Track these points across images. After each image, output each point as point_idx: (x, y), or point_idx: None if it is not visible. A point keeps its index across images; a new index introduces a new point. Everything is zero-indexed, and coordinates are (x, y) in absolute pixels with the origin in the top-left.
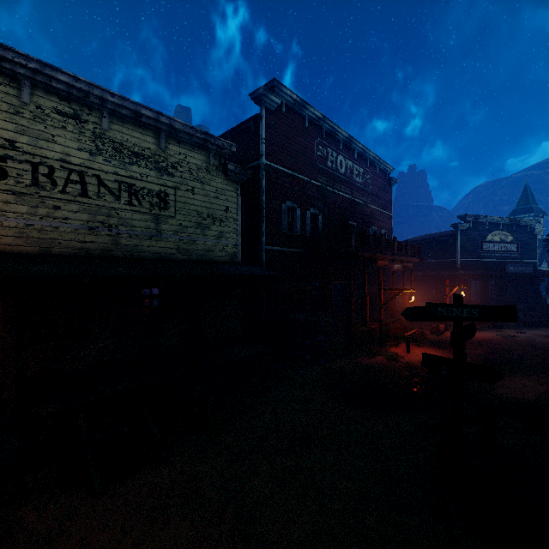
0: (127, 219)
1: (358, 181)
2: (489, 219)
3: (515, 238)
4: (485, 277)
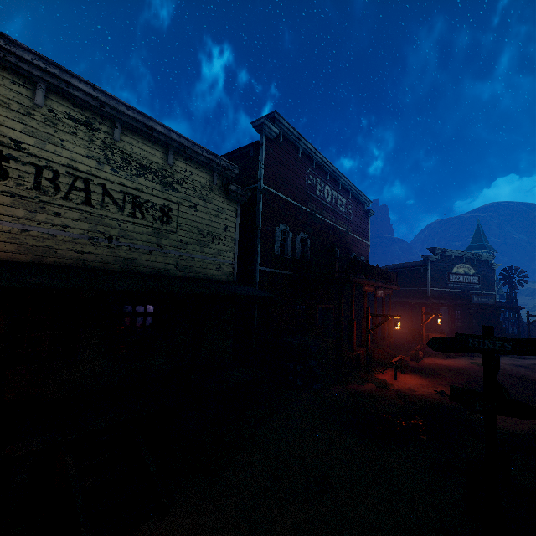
0: (128, 231)
1: (341, 210)
2: (454, 252)
3: (477, 271)
4: (454, 306)
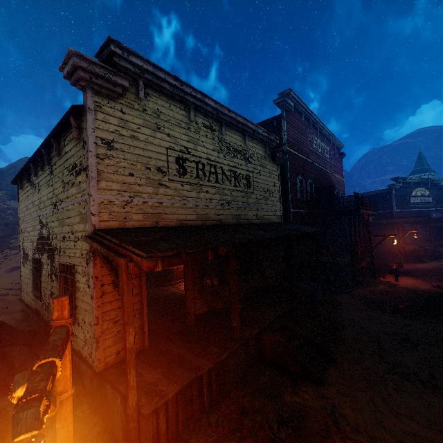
0: (234, 196)
1: (327, 157)
2: (413, 179)
3: (431, 192)
4: (418, 223)
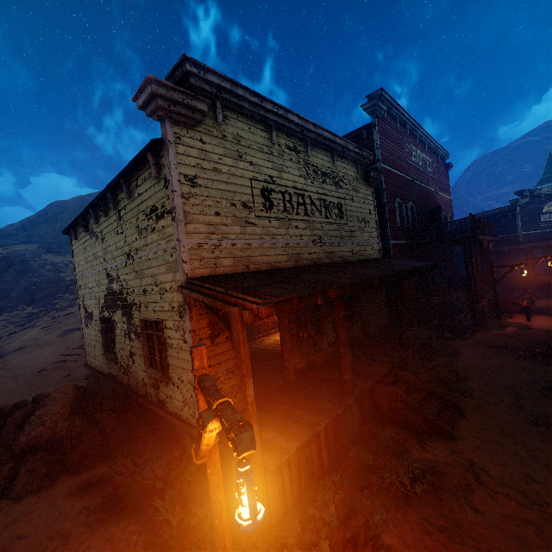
0: (326, 230)
1: (429, 171)
2: (543, 191)
3: None
4: None
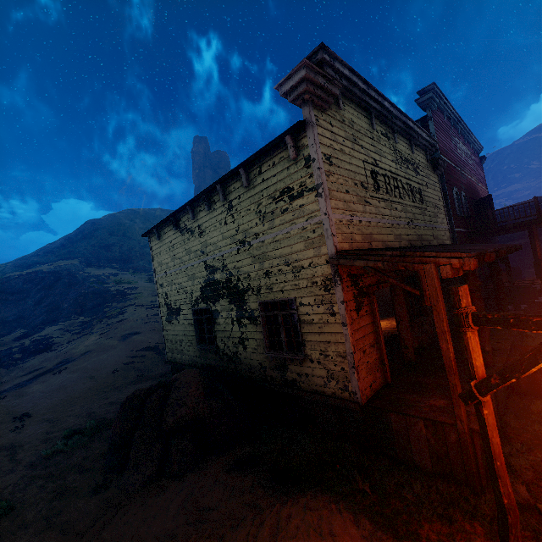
0: (414, 213)
1: (470, 163)
2: None
3: None
4: None
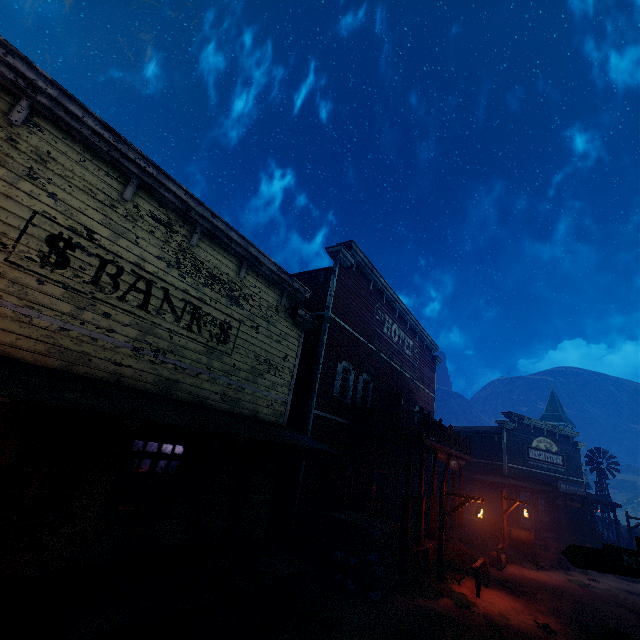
0: (179, 345)
1: (407, 353)
2: (533, 421)
3: (560, 448)
4: (538, 492)
